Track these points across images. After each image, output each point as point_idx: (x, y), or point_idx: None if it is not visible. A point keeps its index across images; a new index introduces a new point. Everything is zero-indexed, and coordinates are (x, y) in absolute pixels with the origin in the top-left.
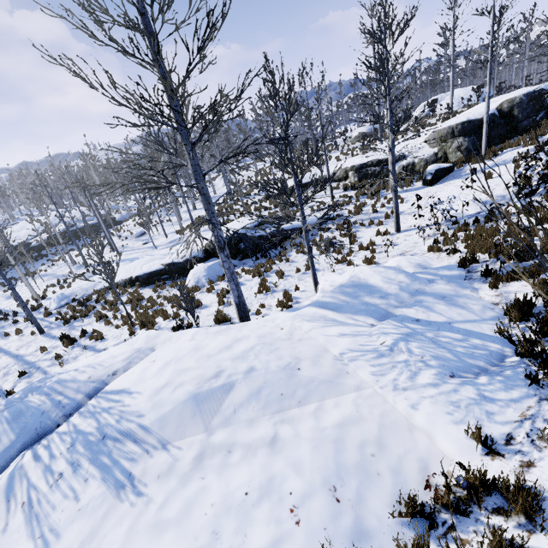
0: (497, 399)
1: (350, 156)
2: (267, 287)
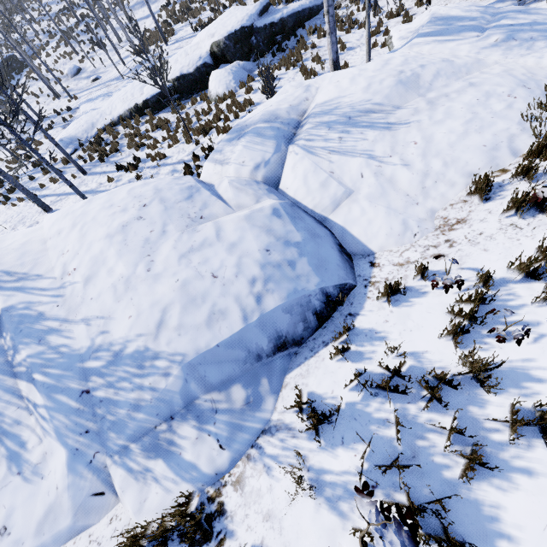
0: None
1: None
2: (315, 70)
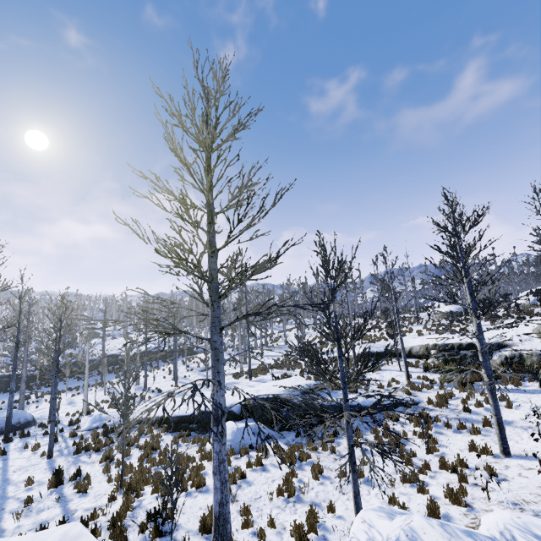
0: None
1: (435, 332)
2: (291, 488)
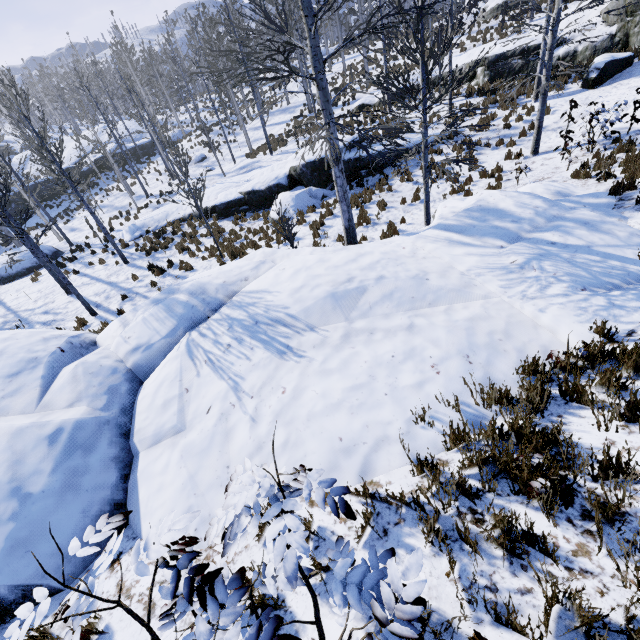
0: (627, 307)
1: (481, 42)
2: (368, 218)
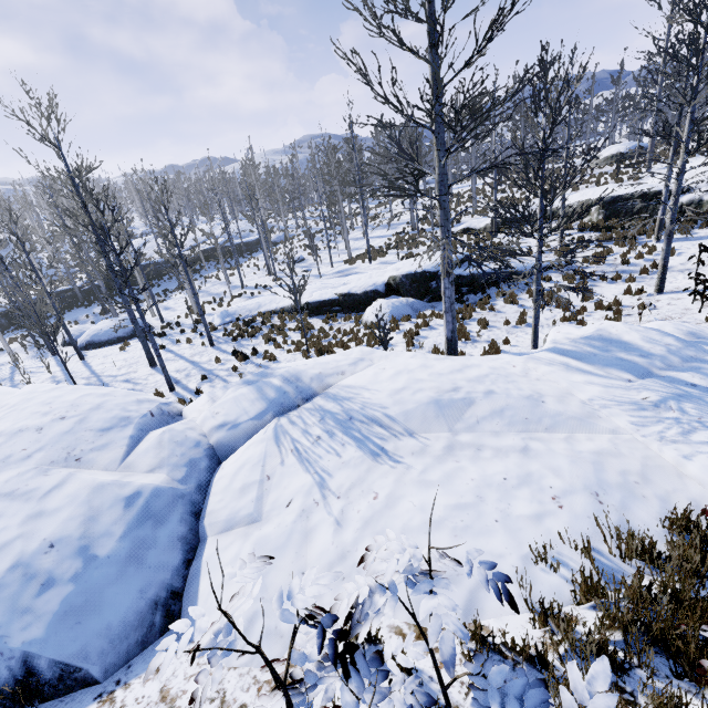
0: None
1: (594, 185)
2: (468, 334)
